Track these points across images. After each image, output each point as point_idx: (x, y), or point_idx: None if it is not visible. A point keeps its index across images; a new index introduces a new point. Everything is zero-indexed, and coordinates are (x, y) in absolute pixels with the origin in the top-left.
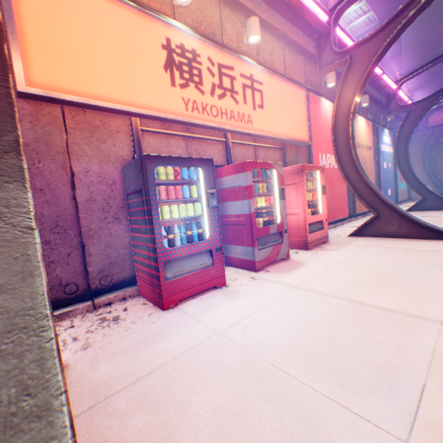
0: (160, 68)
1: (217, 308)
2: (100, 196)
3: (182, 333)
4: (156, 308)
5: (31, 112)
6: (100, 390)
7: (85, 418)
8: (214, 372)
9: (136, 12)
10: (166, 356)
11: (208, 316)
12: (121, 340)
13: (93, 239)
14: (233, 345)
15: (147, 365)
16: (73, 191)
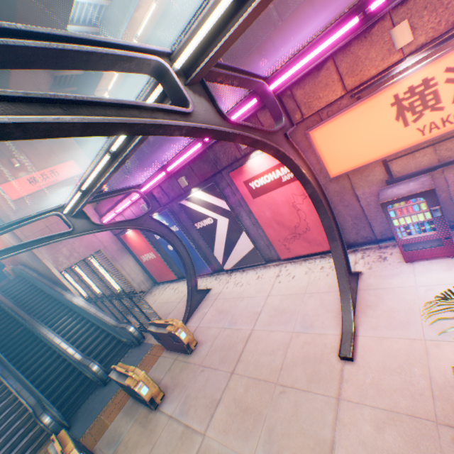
0: (391, 123)
1: (429, 273)
2: (371, 202)
3: (401, 279)
4: (402, 259)
5: (334, 179)
6: (367, 286)
7: (362, 291)
8: (398, 299)
9: (366, 101)
10: (389, 285)
11: (419, 276)
12: (380, 271)
13: (372, 220)
14: (414, 294)
15: (382, 285)
16: (358, 203)
